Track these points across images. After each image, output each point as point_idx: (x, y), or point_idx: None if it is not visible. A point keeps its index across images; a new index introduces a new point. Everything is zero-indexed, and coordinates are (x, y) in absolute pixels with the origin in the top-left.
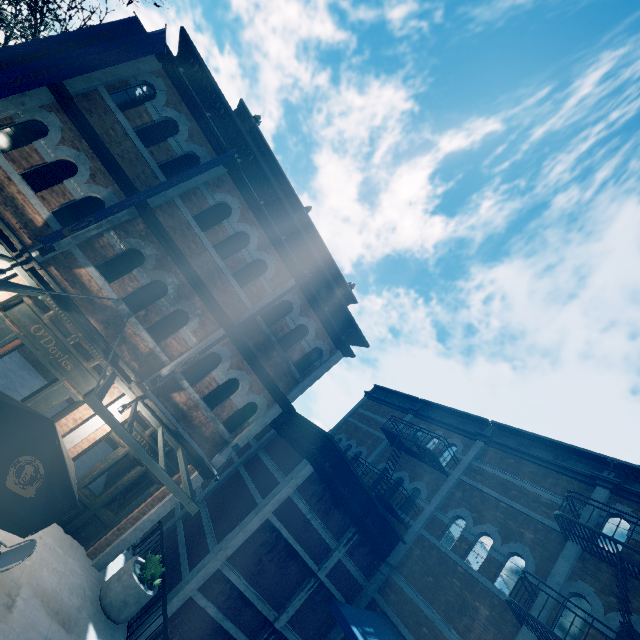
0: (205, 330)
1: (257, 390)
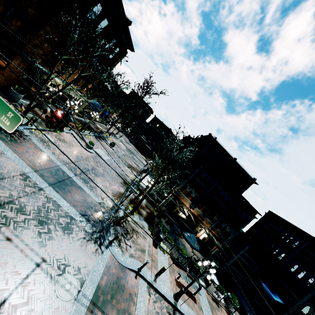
0: (218, 216)
1: (231, 228)
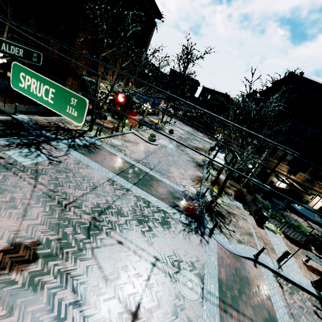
0: None
1: None
